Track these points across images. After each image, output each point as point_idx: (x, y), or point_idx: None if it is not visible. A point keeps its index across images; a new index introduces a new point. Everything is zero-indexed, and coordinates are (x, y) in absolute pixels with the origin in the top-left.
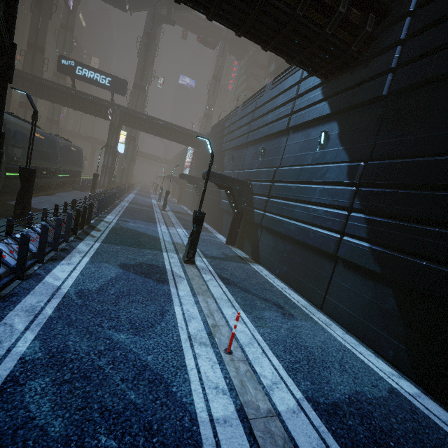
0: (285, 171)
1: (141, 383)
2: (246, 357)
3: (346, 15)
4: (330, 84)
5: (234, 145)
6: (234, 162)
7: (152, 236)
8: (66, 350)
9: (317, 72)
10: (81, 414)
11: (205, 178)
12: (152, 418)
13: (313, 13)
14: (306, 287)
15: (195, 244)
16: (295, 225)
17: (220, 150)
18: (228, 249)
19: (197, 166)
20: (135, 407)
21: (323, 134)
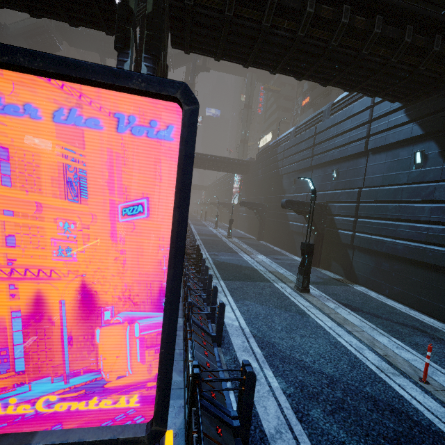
0: (374, 191)
1: (386, 413)
2: (442, 386)
3: (439, 51)
4: (415, 107)
5: (294, 170)
6: (298, 185)
7: (249, 268)
8: (304, 384)
9: (401, 99)
10: (371, 440)
11: (285, 207)
12: (425, 444)
13: (406, 57)
14: (434, 307)
15: (308, 274)
16: (402, 245)
17: (276, 175)
18: (317, 272)
19: (247, 191)
20: (403, 435)
21: (418, 153)
